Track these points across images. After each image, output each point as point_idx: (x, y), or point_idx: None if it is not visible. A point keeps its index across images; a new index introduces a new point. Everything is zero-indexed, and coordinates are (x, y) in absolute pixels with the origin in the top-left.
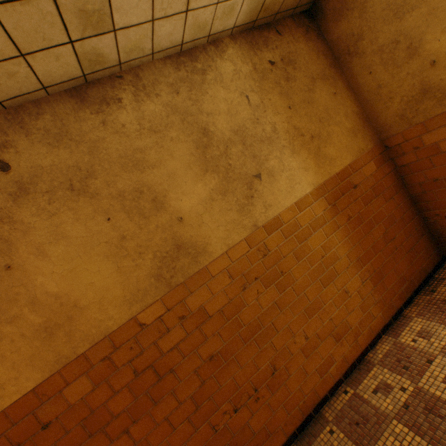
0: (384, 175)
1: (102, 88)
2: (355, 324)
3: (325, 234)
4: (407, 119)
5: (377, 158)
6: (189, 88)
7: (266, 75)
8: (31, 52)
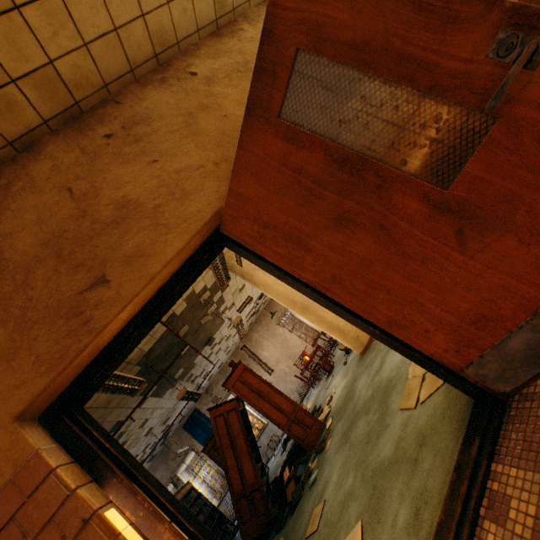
0: None
1: (228, 29)
2: None
3: None
4: None
5: None
6: None
7: None
8: None
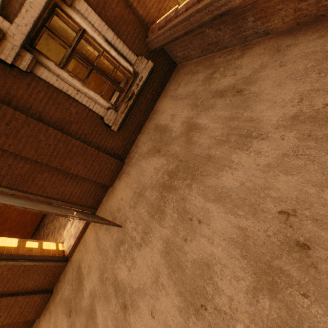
0: None
1: None
2: None
3: None
4: (81, 48)
5: None
6: None
7: None
8: None
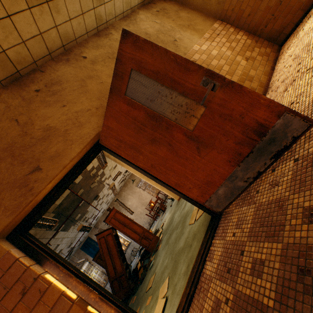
0: (228, 29)
1: (103, 32)
2: (254, 75)
3: (216, 51)
4: (221, 2)
5: (220, 25)
6: (133, 25)
7: (158, 15)
8: (84, 13)
